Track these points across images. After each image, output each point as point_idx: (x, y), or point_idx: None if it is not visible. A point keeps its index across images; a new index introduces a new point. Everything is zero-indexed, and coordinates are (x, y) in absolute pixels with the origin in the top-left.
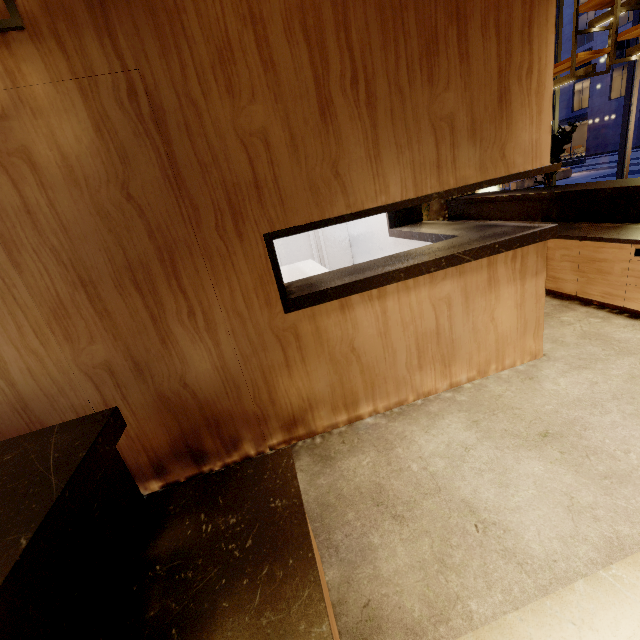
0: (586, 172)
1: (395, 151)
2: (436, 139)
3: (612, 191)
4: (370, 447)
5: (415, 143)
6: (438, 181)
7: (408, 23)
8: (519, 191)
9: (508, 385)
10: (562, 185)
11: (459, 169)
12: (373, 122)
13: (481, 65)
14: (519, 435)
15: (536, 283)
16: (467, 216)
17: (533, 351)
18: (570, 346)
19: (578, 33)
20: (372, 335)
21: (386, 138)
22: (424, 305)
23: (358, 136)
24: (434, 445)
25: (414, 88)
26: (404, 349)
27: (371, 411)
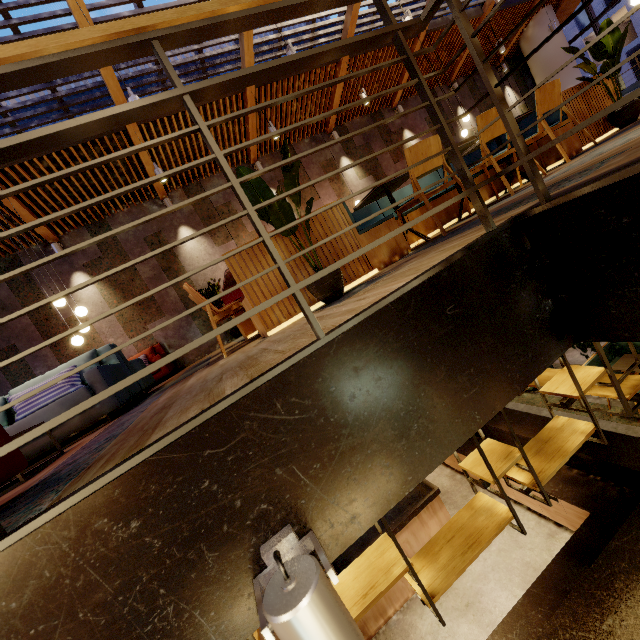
0: None
1: None
2: None
3: None
4: (399, 637)
5: None
6: None
7: None
8: None
9: None
10: None
11: None
12: None
13: None
14: (458, 608)
15: (443, 512)
16: None
17: None
18: None
19: None
20: None
21: None
22: None
23: None
24: (426, 627)
25: None
26: None
27: (394, 611)
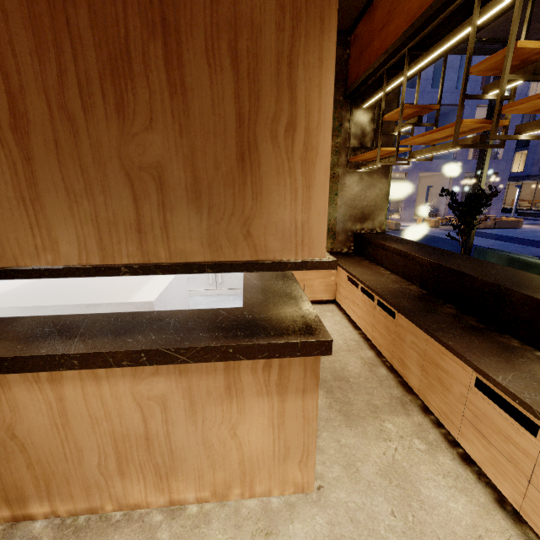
0: (538, 226)
1: (66, 198)
2: (134, 193)
3: (484, 283)
4: None
5: (99, 193)
6: (140, 249)
7: (78, 24)
8: (412, 246)
9: (232, 535)
10: (452, 253)
11: (175, 239)
12: (26, 153)
13: (207, 105)
14: None
15: (304, 402)
16: (366, 254)
17: (299, 482)
18: (359, 484)
19: (466, 96)
20: (43, 424)
21: (49, 178)
22: (124, 401)
23: (2, 168)
24: None
25: (94, 118)
26: (95, 448)
27: (48, 512)
